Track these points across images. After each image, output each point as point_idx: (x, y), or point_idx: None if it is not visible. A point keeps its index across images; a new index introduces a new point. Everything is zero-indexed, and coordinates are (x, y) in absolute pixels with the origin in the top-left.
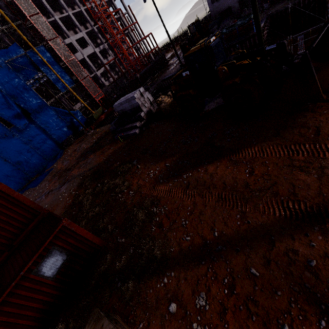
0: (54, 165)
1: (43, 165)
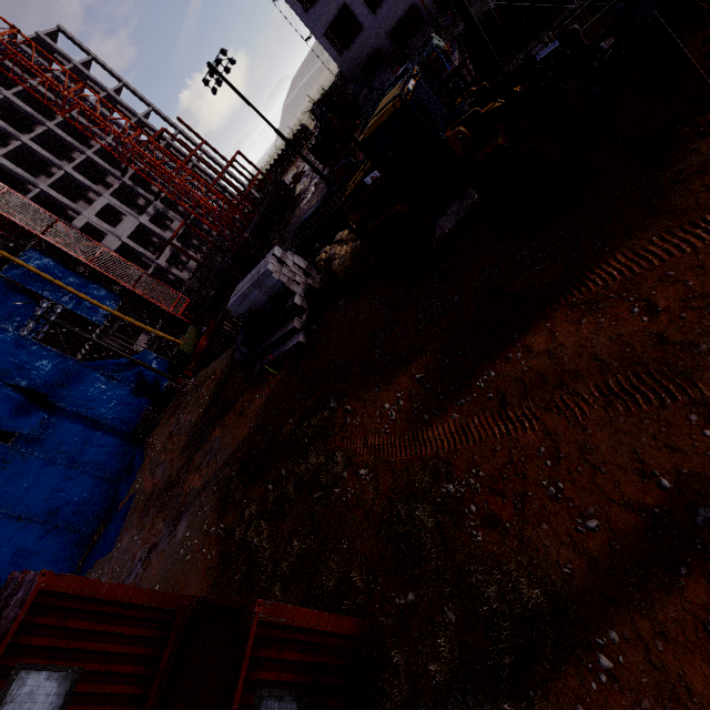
0: (134, 486)
1: (109, 497)
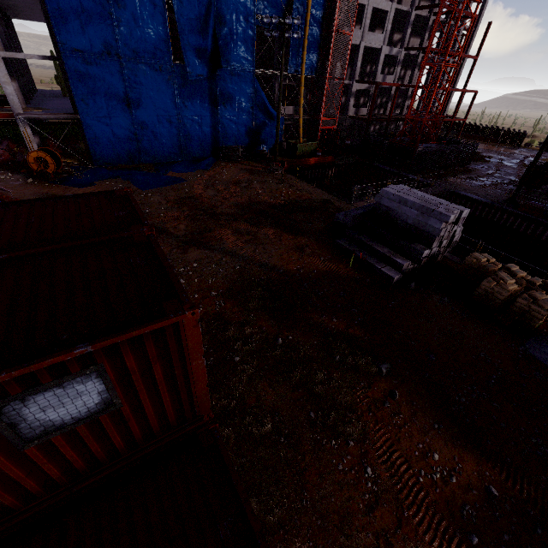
0: (188, 175)
1: (170, 158)
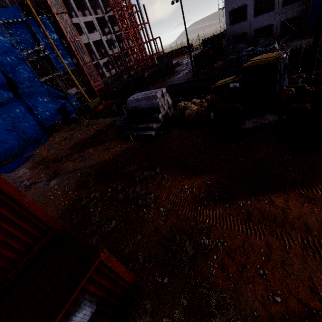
0: (36, 150)
1: (21, 148)
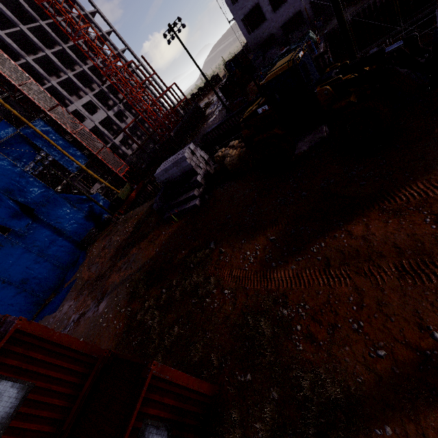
0: (76, 274)
1: (60, 278)
